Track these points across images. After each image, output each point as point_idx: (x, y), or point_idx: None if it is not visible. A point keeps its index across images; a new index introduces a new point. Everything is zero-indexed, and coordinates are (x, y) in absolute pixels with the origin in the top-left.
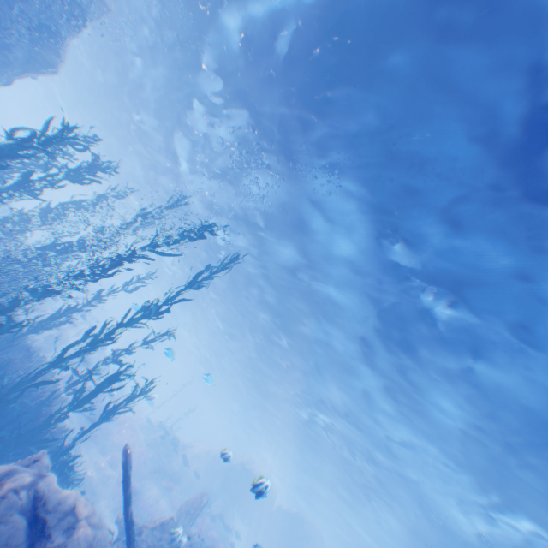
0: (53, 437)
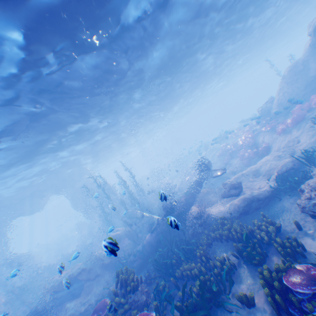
0: None
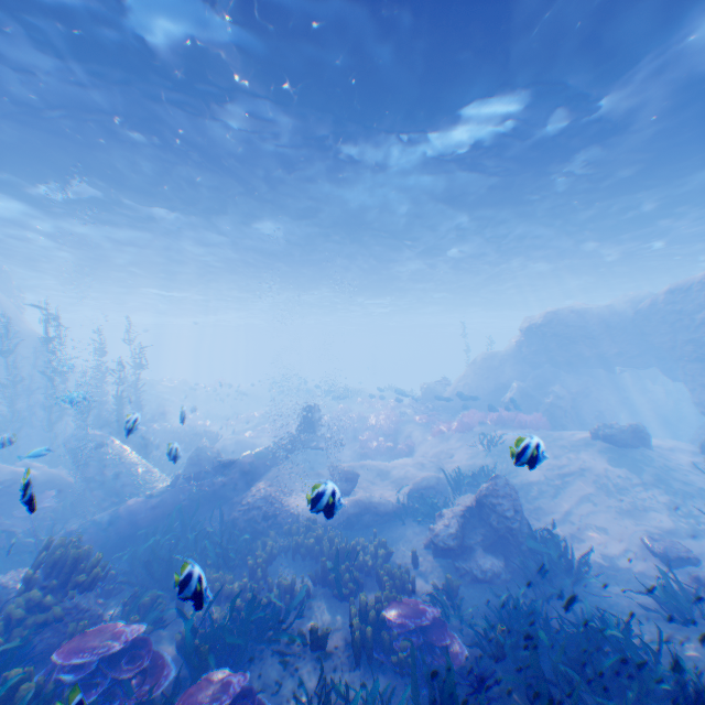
0: None
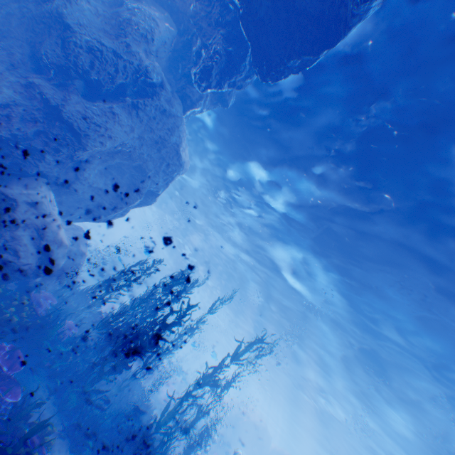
0: None
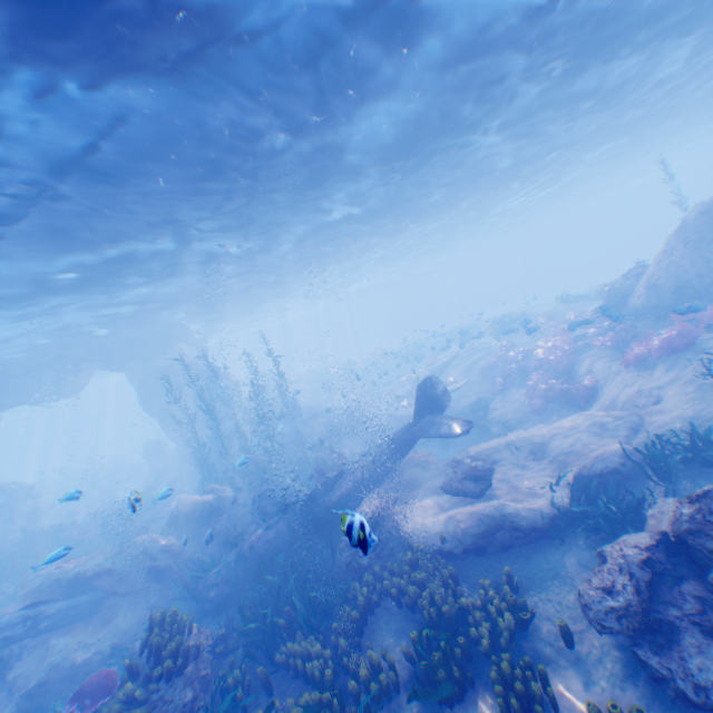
0: None
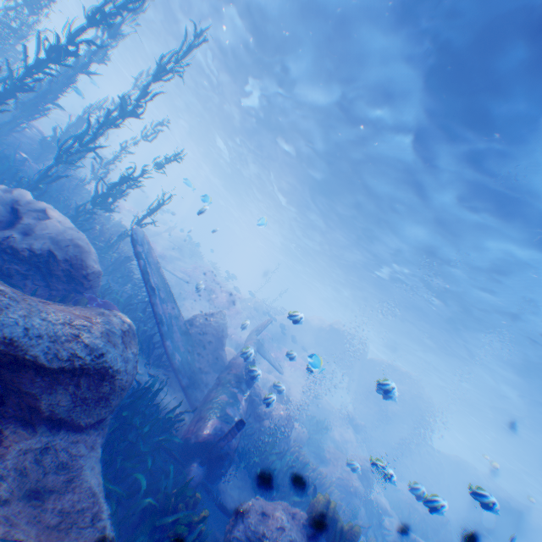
0: (89, 229)
